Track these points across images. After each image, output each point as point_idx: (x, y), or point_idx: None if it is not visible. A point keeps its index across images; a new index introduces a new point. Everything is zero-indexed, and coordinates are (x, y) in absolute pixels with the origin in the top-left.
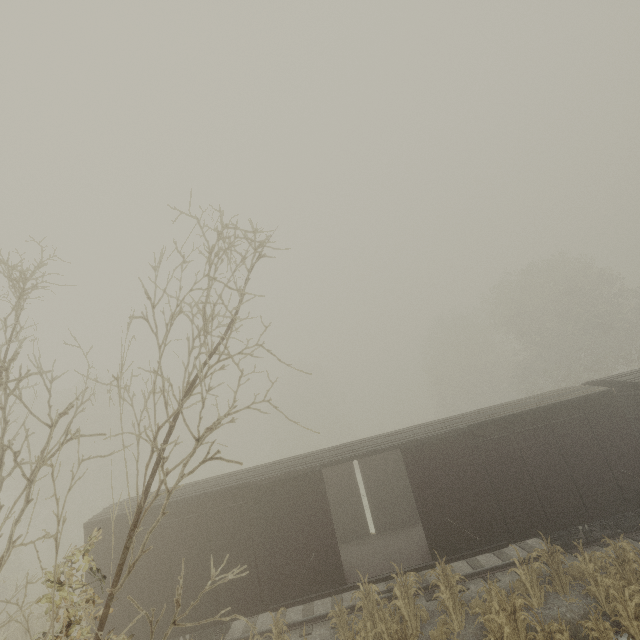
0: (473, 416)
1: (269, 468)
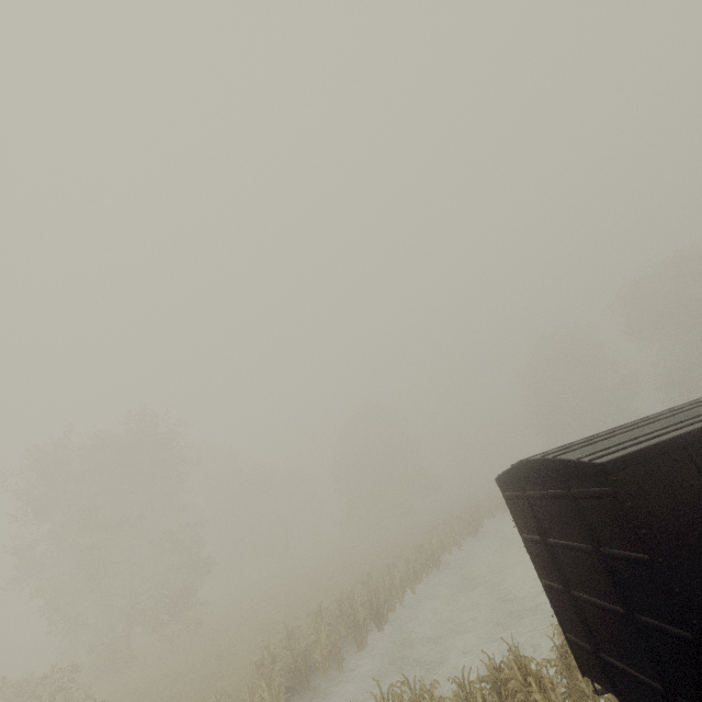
0: None
1: None
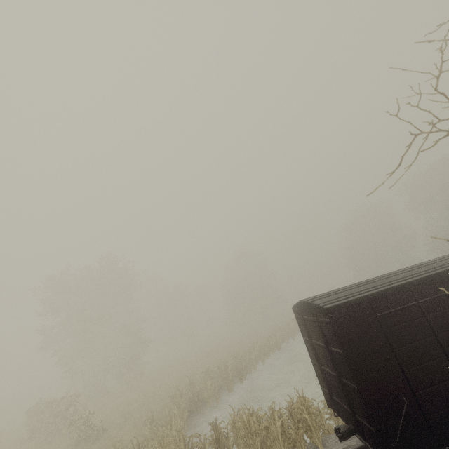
0: None
1: None
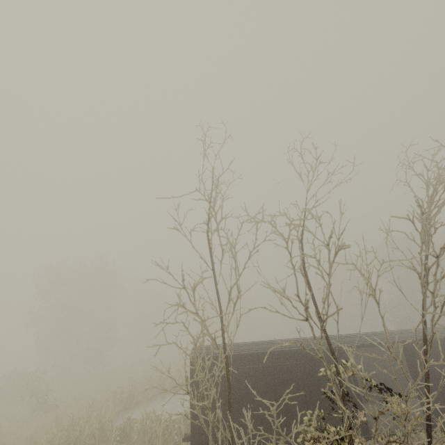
0: (441, 331)
1: (305, 342)
